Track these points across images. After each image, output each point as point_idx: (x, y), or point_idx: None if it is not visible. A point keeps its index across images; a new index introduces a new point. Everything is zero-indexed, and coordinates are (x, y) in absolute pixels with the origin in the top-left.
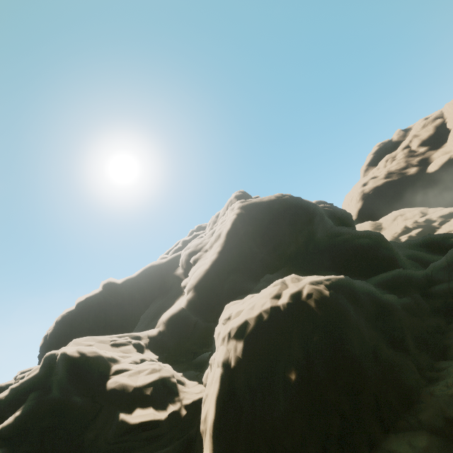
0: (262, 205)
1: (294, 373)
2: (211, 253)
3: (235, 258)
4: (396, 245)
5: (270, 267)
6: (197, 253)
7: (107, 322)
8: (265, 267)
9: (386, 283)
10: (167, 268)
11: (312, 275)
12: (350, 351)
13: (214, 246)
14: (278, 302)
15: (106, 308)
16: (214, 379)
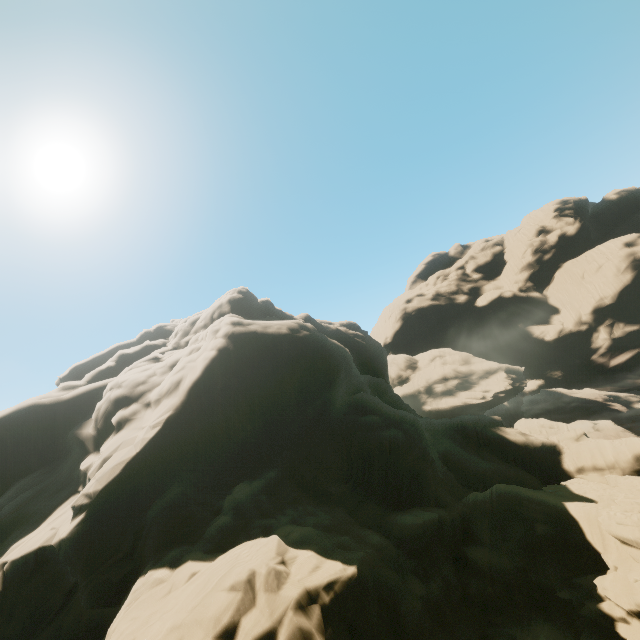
0: (265, 340)
1: None
2: (152, 424)
3: (194, 439)
4: (431, 428)
5: (252, 460)
6: (132, 402)
7: None
8: (244, 460)
9: (414, 543)
10: (69, 412)
11: (309, 529)
12: None
13: (162, 405)
14: None
15: None
16: None
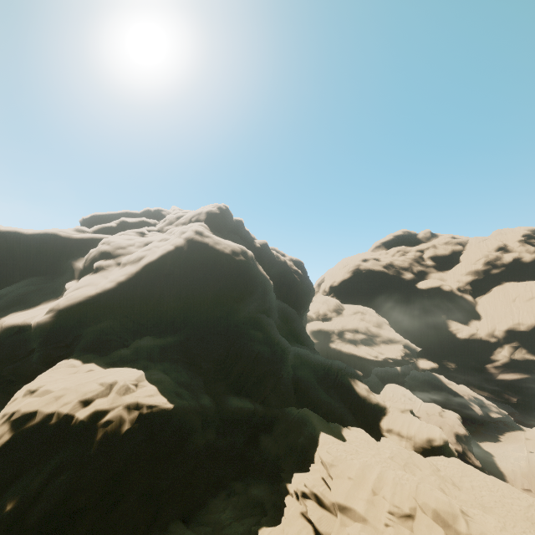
0: (211, 252)
1: (13, 503)
2: (113, 278)
3: (135, 298)
4: (304, 359)
5: (166, 326)
6: (111, 258)
7: None
8: (160, 324)
9: (229, 414)
10: (74, 247)
11: (167, 377)
12: (80, 505)
13: (125, 268)
14: (78, 412)
15: None
16: None
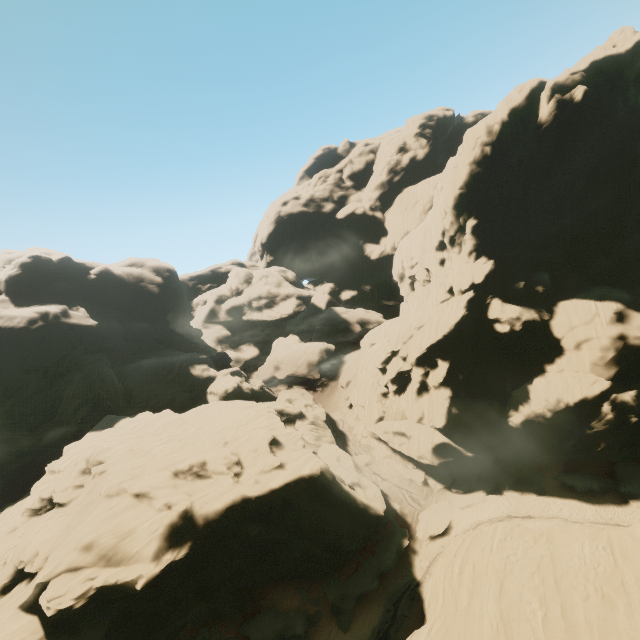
0: (7, 333)
1: None
2: None
3: None
4: (146, 368)
5: None
6: None
7: None
8: None
9: (45, 442)
10: None
11: None
12: None
13: None
14: None
15: None
16: None
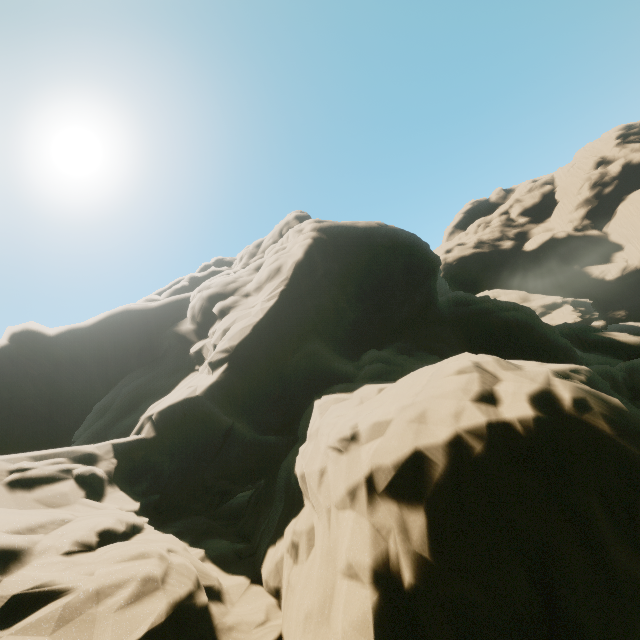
0: (357, 233)
1: None
2: (265, 298)
3: (309, 314)
4: None
5: (369, 338)
6: (227, 297)
7: (15, 409)
8: (360, 338)
9: None
10: (158, 319)
11: None
12: None
13: (267, 287)
14: (502, 413)
15: (15, 381)
16: (345, 619)
